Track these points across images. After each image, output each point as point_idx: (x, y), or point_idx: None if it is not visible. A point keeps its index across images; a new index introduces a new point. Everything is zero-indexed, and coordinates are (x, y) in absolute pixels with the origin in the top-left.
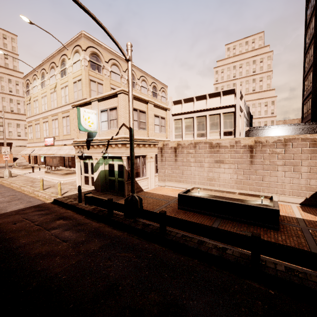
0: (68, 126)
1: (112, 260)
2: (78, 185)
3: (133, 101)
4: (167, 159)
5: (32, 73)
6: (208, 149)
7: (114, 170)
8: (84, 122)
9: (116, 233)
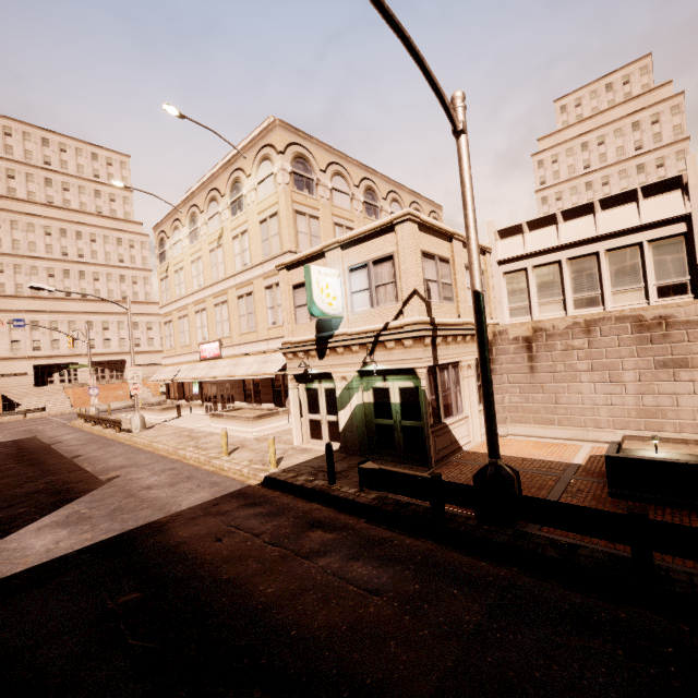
0: (251, 314)
1: (561, 663)
2: (296, 441)
3: (426, 237)
4: (507, 369)
5: (172, 216)
6: (632, 334)
7: (389, 401)
8: (320, 297)
9: (492, 570)
